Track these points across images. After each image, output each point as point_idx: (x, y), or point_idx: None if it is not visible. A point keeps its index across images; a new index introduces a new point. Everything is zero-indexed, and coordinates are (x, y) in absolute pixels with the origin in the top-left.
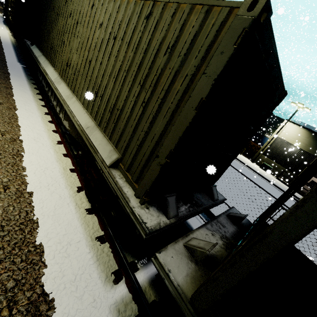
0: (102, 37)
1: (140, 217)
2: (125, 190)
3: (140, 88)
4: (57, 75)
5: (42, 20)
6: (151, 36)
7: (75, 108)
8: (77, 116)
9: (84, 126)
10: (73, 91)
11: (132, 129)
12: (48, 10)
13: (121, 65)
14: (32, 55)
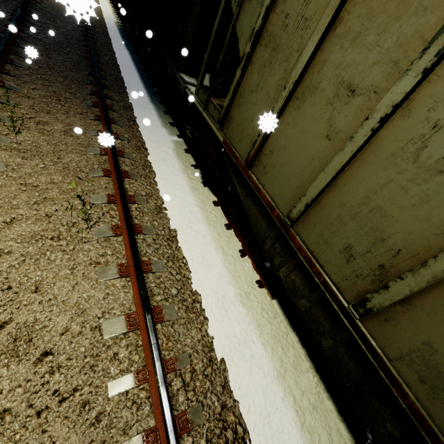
0: None
1: None
2: None
3: None
4: None
5: None
6: None
7: None
8: None
9: None
10: None
11: None
12: None
13: None
14: None
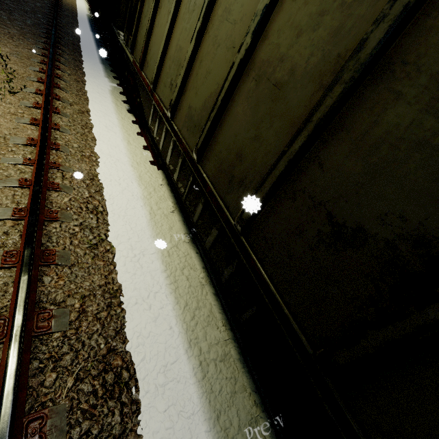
0: None
1: None
2: None
3: None
4: None
5: None
6: None
7: None
8: None
9: None
10: None
11: None
12: None
13: None
14: None
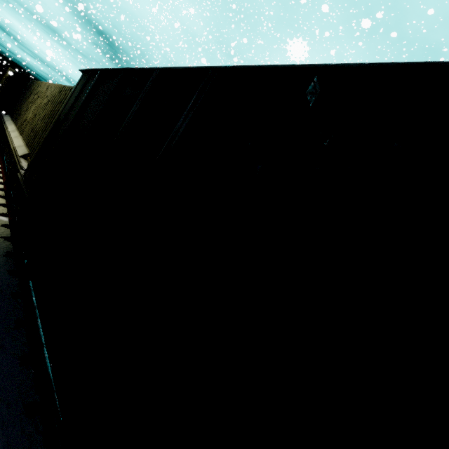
0: (45, 102)
1: (23, 166)
2: (23, 162)
3: (48, 120)
4: (16, 128)
5: (21, 97)
6: (58, 99)
7: (17, 140)
8: (16, 143)
9: (17, 146)
10: (22, 134)
11: (39, 138)
12: (27, 91)
13: (46, 113)
14: (2, 120)
